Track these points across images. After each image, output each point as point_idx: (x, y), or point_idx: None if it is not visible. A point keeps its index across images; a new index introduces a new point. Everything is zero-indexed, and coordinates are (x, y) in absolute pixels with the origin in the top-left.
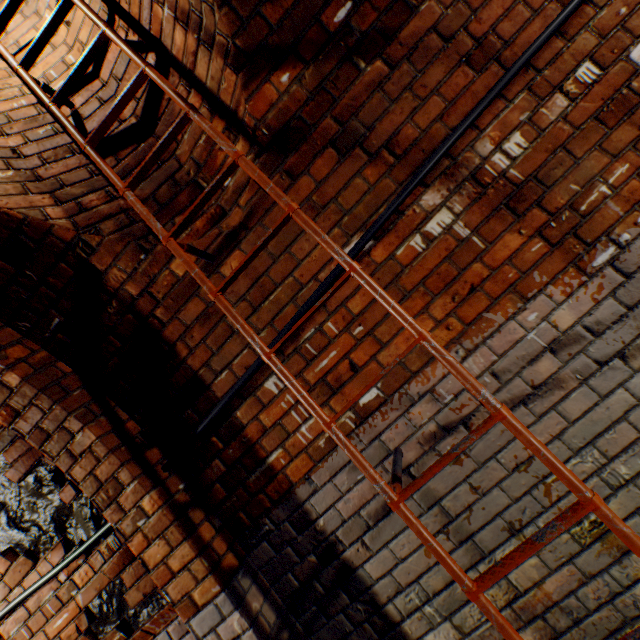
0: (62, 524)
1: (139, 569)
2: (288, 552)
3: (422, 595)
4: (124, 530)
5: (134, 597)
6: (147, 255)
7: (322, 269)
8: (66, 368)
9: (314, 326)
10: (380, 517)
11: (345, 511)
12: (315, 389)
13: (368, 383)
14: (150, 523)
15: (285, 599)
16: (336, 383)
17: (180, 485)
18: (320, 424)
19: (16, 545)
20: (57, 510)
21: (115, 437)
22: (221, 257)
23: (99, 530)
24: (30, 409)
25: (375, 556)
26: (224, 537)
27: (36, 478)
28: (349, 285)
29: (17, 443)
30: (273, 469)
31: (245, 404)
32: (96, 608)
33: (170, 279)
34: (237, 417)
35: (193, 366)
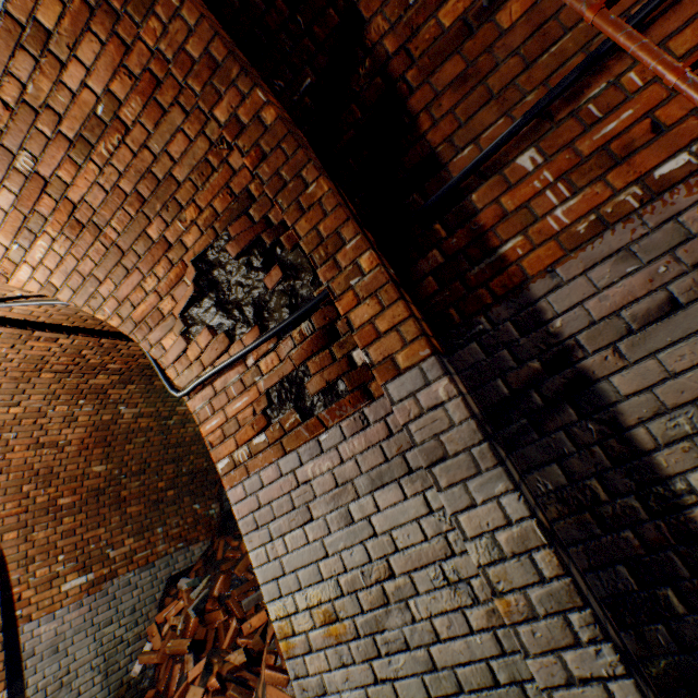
0: (260, 310)
1: (324, 361)
2: (502, 356)
3: (697, 422)
4: (334, 289)
5: (315, 385)
6: (416, 0)
7: (639, 1)
8: (303, 138)
9: (606, 81)
10: (651, 320)
11: (596, 311)
12: (587, 162)
13: (675, 148)
14: (363, 282)
15: (486, 408)
16: (622, 152)
17: (390, 269)
18: (584, 205)
19: (217, 326)
20: (259, 296)
21: (341, 200)
22: (500, 0)
23: (297, 310)
24: (275, 154)
25: (630, 368)
26: (428, 328)
27: (248, 261)
28: (677, 17)
29: (241, 220)
30: (504, 261)
31: (484, 186)
32: (275, 395)
33: (433, 32)
34: (470, 202)
35: (431, 143)
